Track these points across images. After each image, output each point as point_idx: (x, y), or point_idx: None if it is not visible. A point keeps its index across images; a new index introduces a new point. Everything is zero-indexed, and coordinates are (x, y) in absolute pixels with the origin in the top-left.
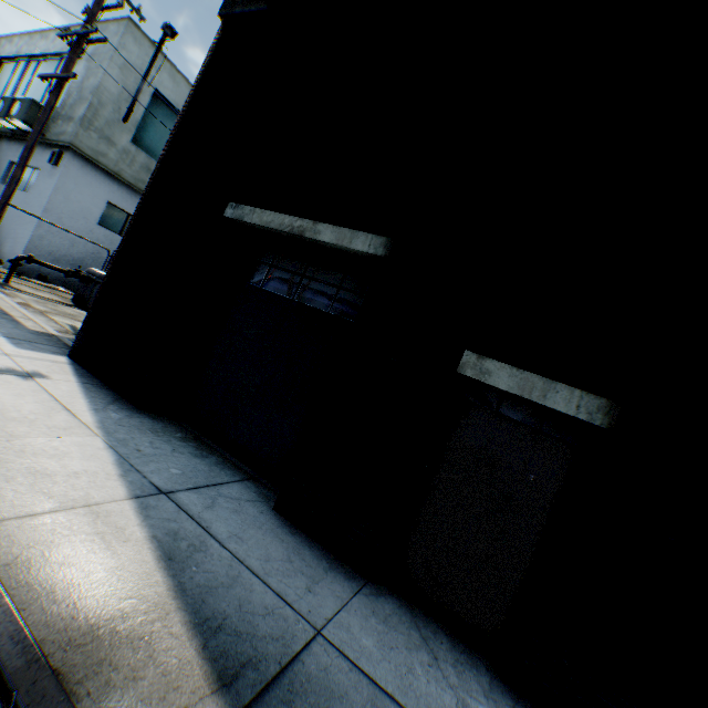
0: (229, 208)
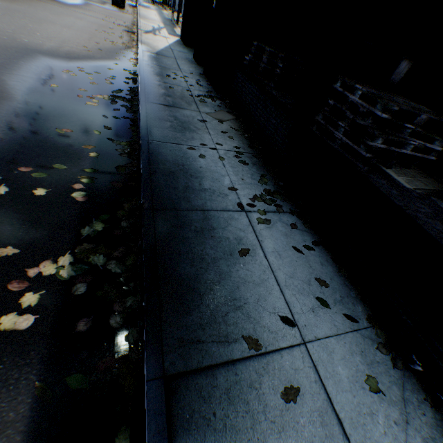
0: None
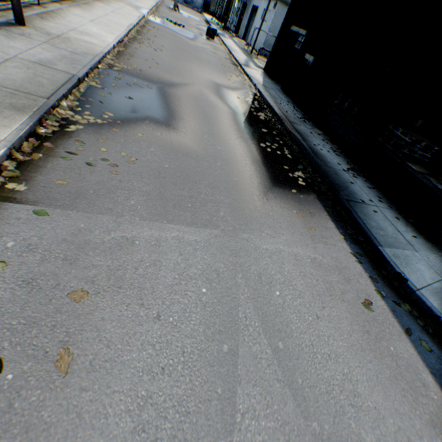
0: (291, 28)
